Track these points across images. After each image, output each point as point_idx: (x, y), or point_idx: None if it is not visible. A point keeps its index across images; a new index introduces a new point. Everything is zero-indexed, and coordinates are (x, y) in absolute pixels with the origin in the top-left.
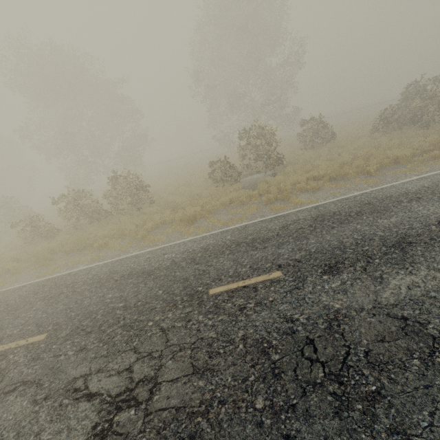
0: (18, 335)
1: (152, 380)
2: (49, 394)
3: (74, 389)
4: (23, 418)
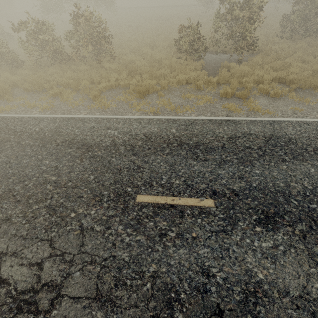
0: None
1: (56, 289)
2: None
3: None
4: None
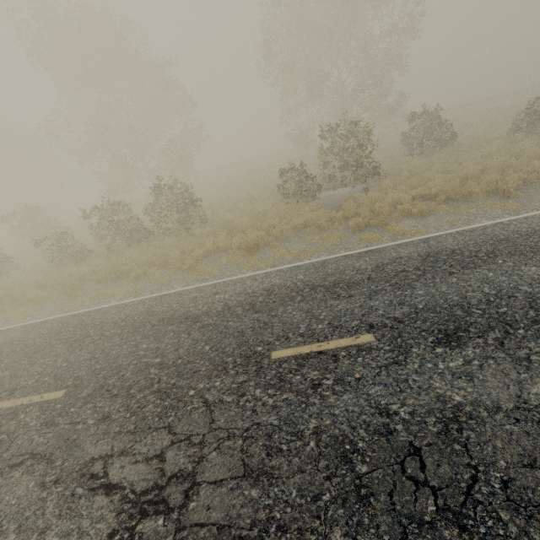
0: (32, 387)
1: (188, 477)
2: (60, 476)
3: (91, 474)
4: (27, 505)
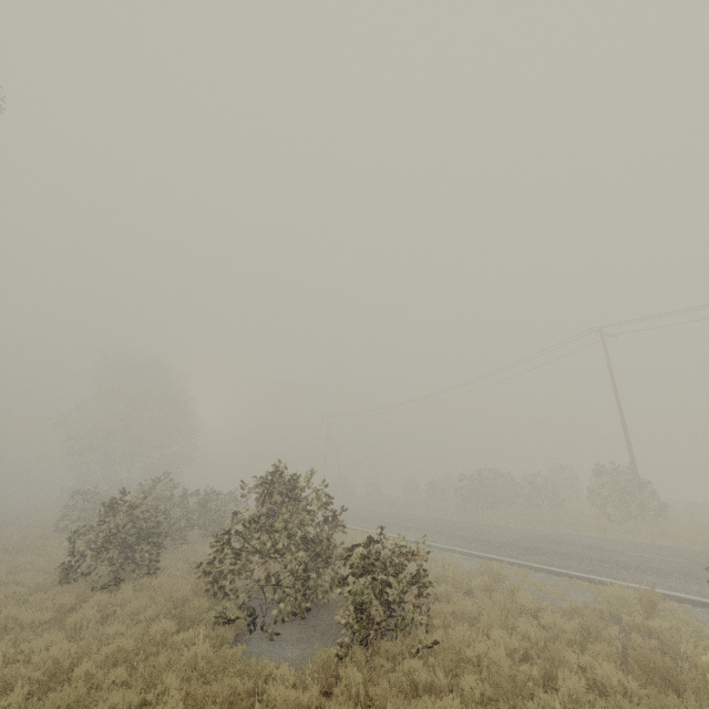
0: None
1: None
2: None
3: None
4: None
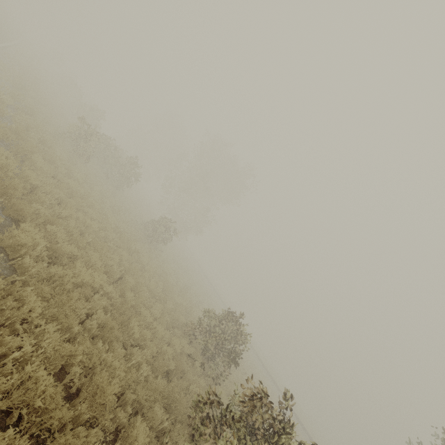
0: None
1: None
2: None
3: None
4: None
